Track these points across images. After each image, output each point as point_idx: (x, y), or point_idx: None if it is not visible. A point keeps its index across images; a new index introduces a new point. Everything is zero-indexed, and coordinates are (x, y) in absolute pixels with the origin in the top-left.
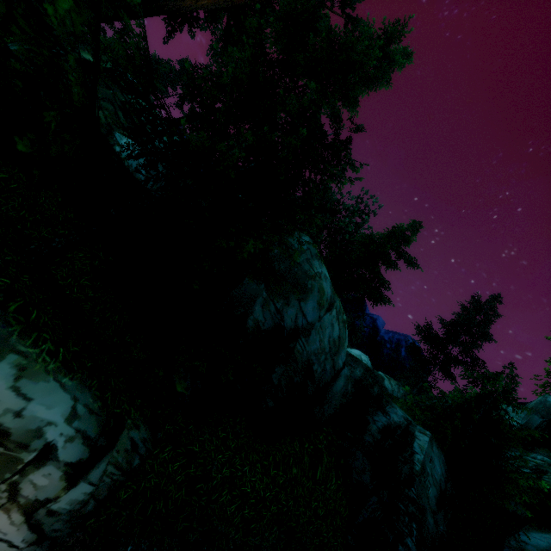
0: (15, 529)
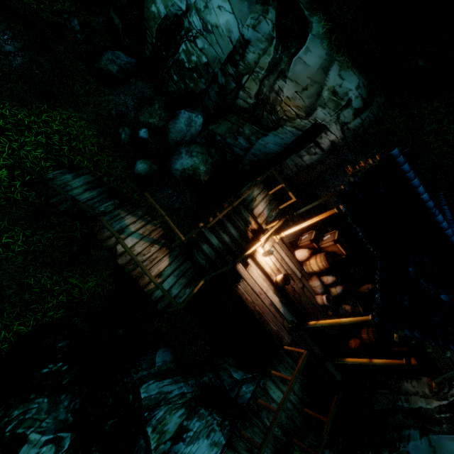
0: (337, 132)
